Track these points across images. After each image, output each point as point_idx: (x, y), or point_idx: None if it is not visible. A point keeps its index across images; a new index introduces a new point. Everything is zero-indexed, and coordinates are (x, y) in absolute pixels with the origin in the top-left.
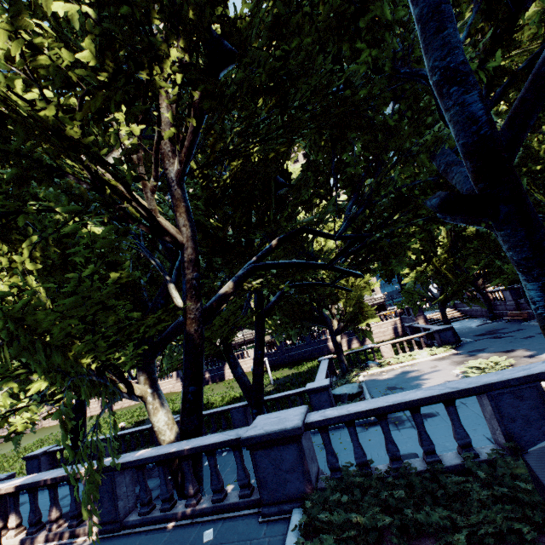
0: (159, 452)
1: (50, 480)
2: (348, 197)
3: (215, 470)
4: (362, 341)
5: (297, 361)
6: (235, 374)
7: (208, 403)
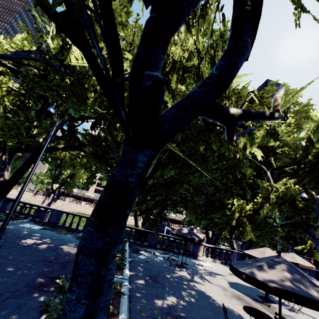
0: None
1: (225, 249)
2: None
3: None
4: None
5: (159, 232)
6: (207, 236)
7: None
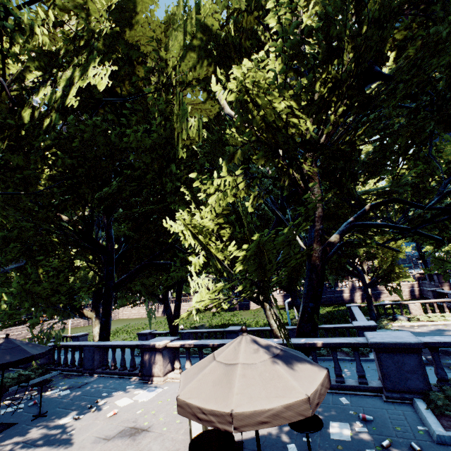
0: (295, 341)
1: (217, 345)
2: (418, 173)
3: (337, 361)
4: (376, 297)
5: None
6: (295, 303)
7: (244, 323)
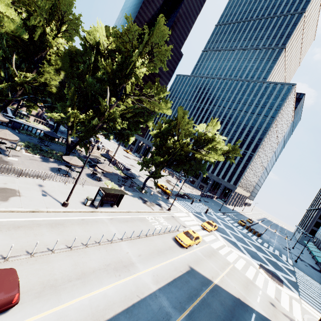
0: None
1: None
2: None
3: None
4: (20, 107)
5: None
6: None
7: None
